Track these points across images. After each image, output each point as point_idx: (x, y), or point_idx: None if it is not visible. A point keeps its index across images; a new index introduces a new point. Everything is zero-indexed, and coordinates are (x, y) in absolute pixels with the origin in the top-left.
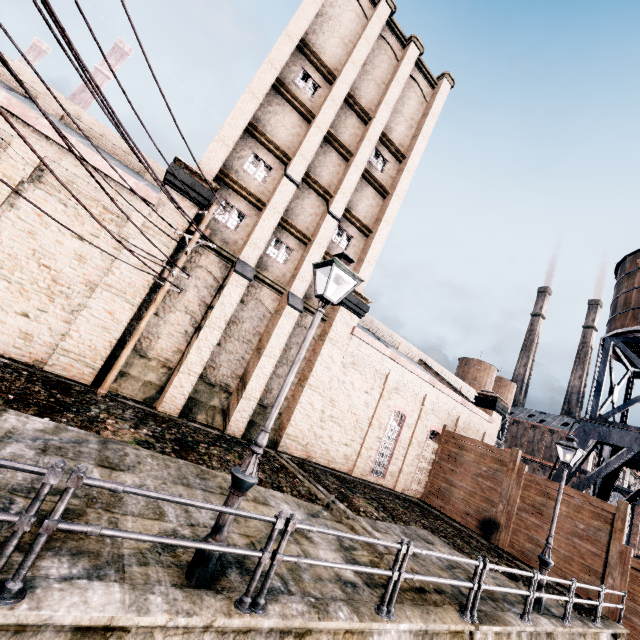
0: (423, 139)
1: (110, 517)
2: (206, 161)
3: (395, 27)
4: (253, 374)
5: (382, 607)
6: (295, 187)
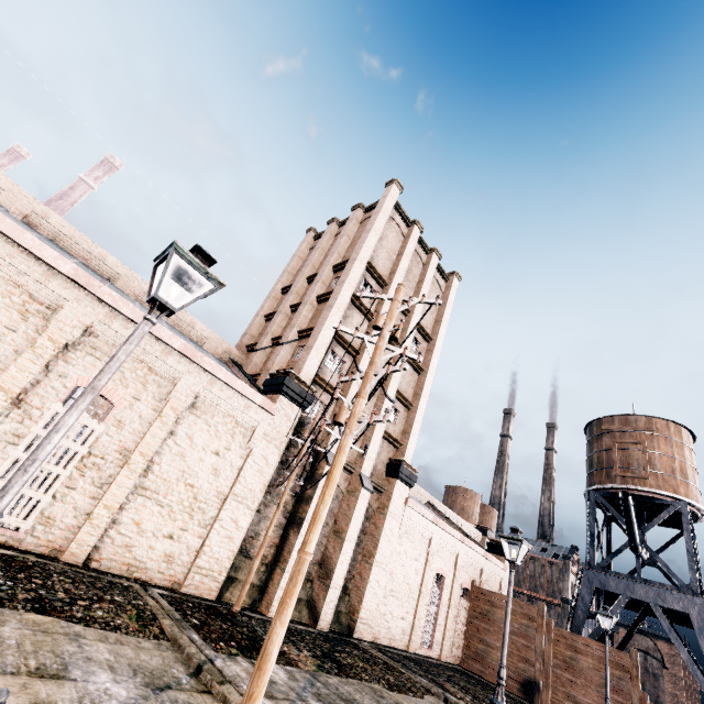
0: (444, 324)
1: None
2: (307, 368)
3: (421, 241)
4: (338, 561)
5: None
6: None
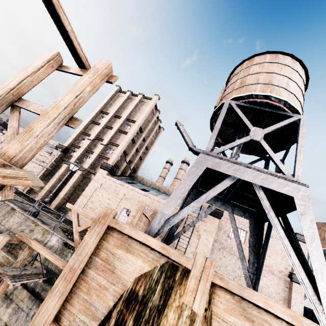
0: (144, 114)
1: None
2: (67, 142)
3: (135, 94)
4: (62, 190)
5: None
6: (90, 141)
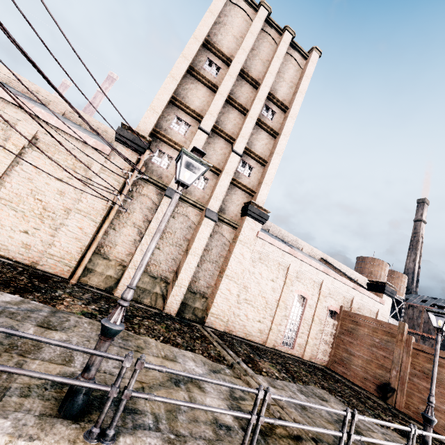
0: (301, 94)
1: (20, 360)
2: (143, 124)
3: (273, 23)
4: (182, 268)
5: None
6: (206, 135)
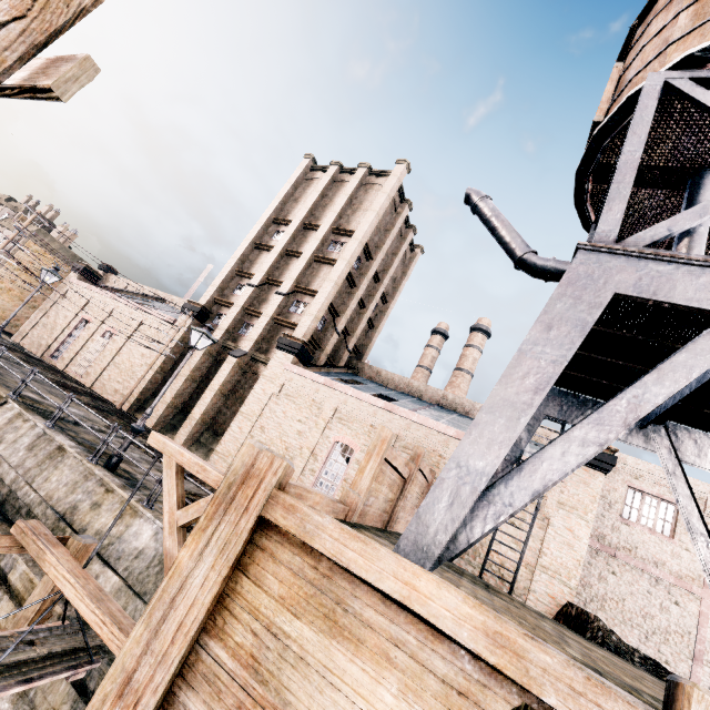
0: (372, 212)
1: None
2: (204, 296)
3: (348, 170)
4: (198, 402)
5: None
6: (253, 288)
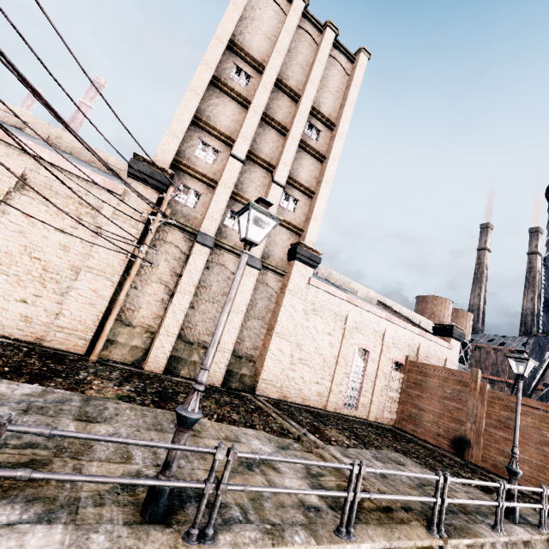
0: (349, 107)
1: (75, 464)
2: (161, 153)
3: (311, 17)
4: (224, 329)
5: (341, 528)
6: (241, 164)
